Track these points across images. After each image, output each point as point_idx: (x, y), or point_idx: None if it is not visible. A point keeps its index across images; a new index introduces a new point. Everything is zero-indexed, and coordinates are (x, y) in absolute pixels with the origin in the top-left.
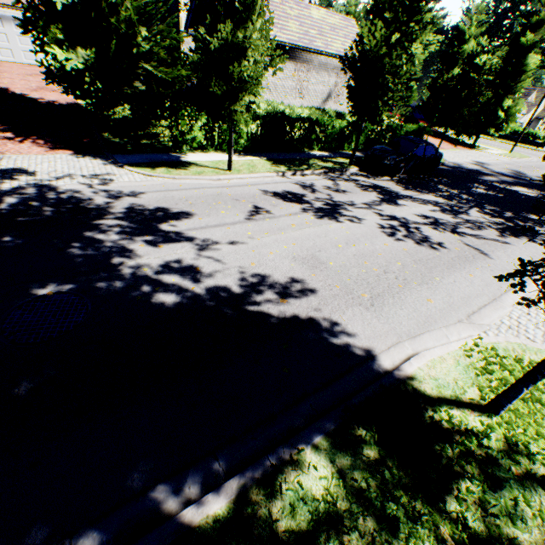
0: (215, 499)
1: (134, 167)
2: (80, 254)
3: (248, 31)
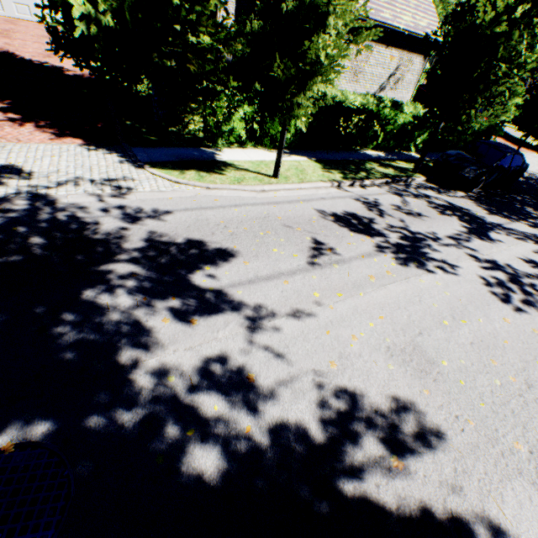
0: None
1: (158, 168)
2: (71, 339)
3: None
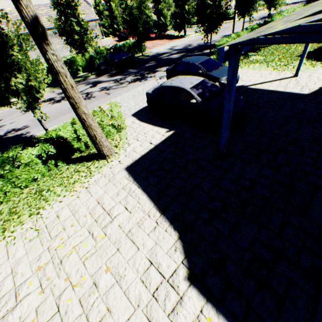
0: None
1: None
2: None
3: None
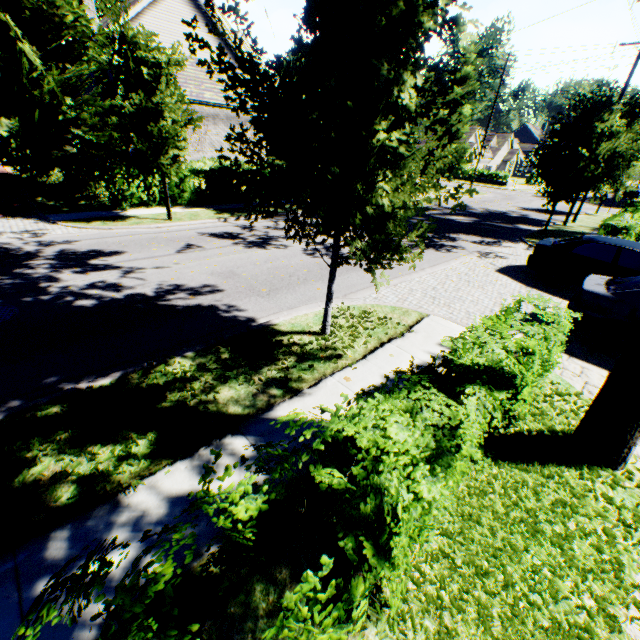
0: (104, 379)
1: (69, 222)
2: (9, 283)
3: (158, 98)
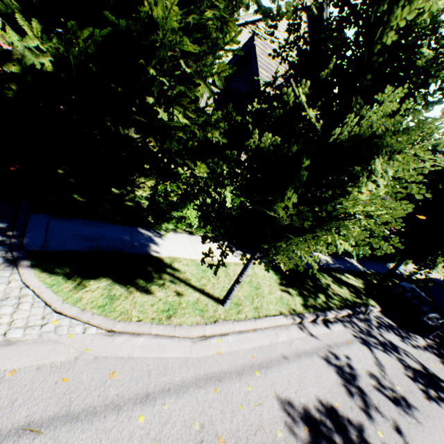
0: None
1: (44, 268)
2: None
3: None
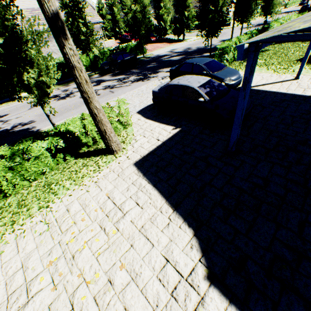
0: None
1: None
2: None
3: None
